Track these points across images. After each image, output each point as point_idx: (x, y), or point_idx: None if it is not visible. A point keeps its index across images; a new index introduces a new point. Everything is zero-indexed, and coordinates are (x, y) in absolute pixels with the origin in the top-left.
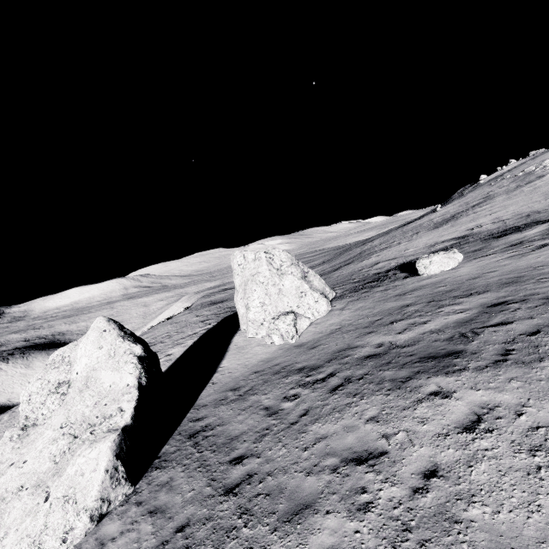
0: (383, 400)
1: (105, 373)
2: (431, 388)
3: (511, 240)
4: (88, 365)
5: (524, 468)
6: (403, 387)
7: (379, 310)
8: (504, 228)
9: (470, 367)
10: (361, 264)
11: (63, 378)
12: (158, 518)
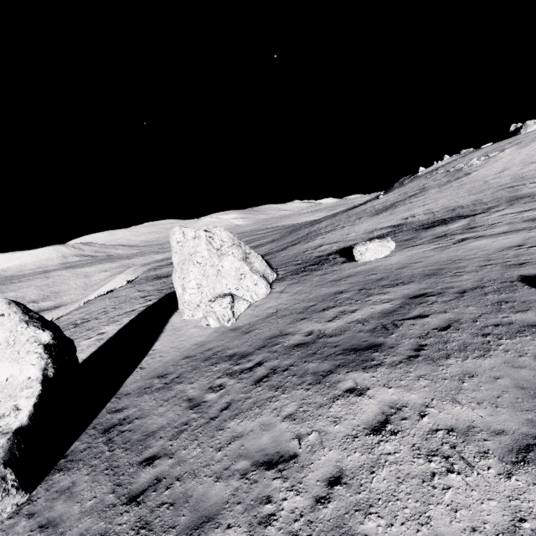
0: (303, 395)
1: (1, 365)
2: (348, 384)
3: (437, 232)
4: None
5: (420, 475)
6: (323, 381)
7: (315, 296)
8: (433, 220)
9: (386, 362)
10: (306, 246)
11: None
12: (48, 534)
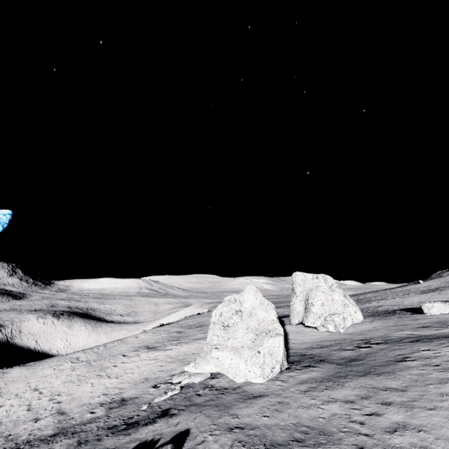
0: (429, 345)
1: (260, 311)
2: None
3: None
4: (251, 305)
5: None
6: (438, 342)
7: (402, 324)
8: None
9: None
10: (365, 305)
11: (238, 309)
12: (318, 372)
